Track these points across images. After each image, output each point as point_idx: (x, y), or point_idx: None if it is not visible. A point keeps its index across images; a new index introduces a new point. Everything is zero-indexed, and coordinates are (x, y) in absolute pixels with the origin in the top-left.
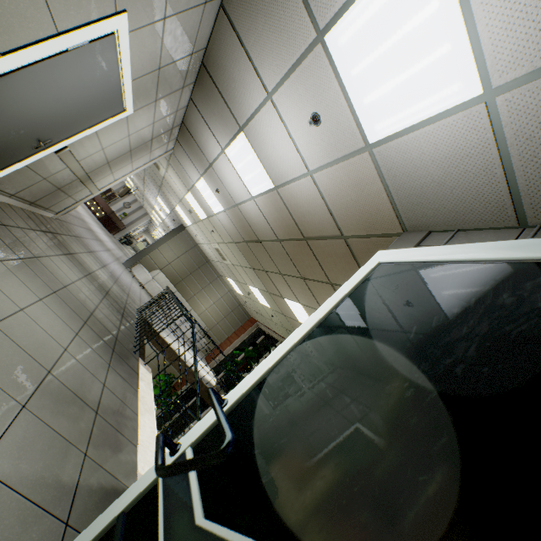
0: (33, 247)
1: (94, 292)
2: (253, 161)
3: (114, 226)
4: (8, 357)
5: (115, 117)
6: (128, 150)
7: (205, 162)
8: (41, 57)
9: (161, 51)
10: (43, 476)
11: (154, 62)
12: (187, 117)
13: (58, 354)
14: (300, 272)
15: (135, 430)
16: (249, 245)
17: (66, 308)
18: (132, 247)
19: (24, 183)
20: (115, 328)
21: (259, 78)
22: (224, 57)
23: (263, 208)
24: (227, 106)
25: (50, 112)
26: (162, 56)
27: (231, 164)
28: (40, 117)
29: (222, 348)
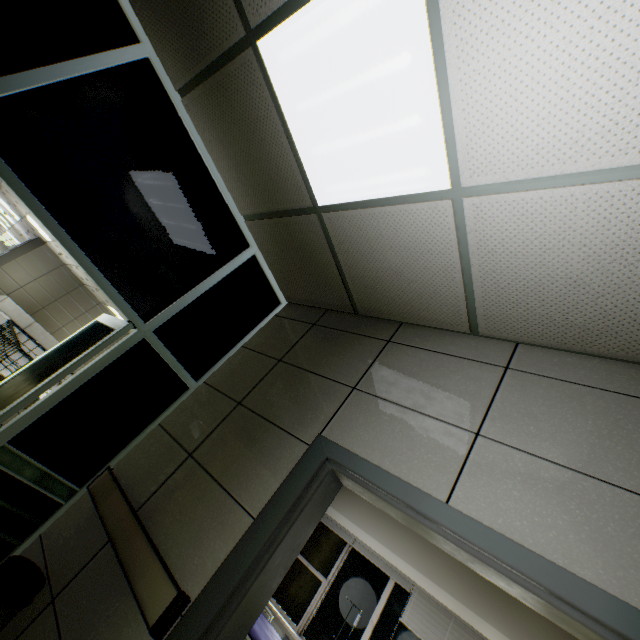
0: None
1: None
2: None
3: None
4: None
5: None
6: None
7: None
8: None
9: None
10: None
11: None
12: None
13: None
14: None
15: None
16: None
17: None
18: None
19: None
20: None
21: None
22: None
23: None
24: None
25: None
26: None
27: None
28: None
29: None
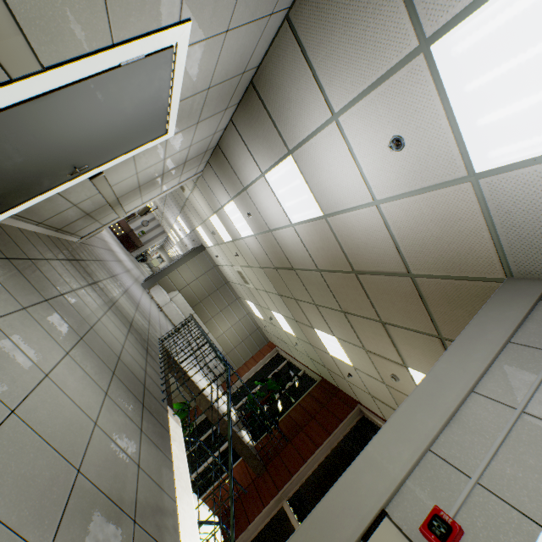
0: (59, 281)
1: (119, 328)
2: (299, 186)
3: (132, 244)
4: (29, 464)
5: (155, 141)
6: (161, 174)
7: (239, 186)
8: (90, 72)
9: (215, 69)
10: None
11: (205, 81)
12: (223, 139)
13: (88, 434)
14: (341, 305)
15: (177, 532)
16: (279, 272)
17: (93, 357)
18: (147, 263)
19: (54, 211)
20: (142, 371)
21: (324, 97)
22: (280, 76)
23: (304, 236)
24: (276, 128)
25: (90, 136)
26: (215, 74)
27: (270, 189)
28: (79, 142)
29: (239, 374)
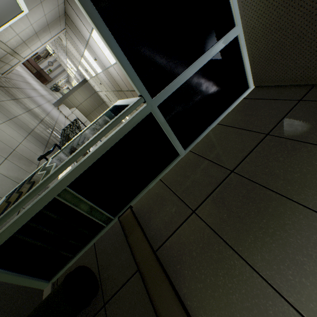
0: None
1: (33, 120)
2: None
3: (44, 79)
4: None
5: (18, 16)
6: (35, 33)
7: (84, 40)
8: None
9: None
10: (18, 177)
11: None
12: (66, 9)
13: (17, 144)
14: None
15: None
16: (119, 93)
17: (18, 126)
18: (60, 93)
19: None
20: (47, 137)
21: None
22: None
23: (118, 72)
24: None
25: None
26: None
27: (96, 43)
28: None
29: None
